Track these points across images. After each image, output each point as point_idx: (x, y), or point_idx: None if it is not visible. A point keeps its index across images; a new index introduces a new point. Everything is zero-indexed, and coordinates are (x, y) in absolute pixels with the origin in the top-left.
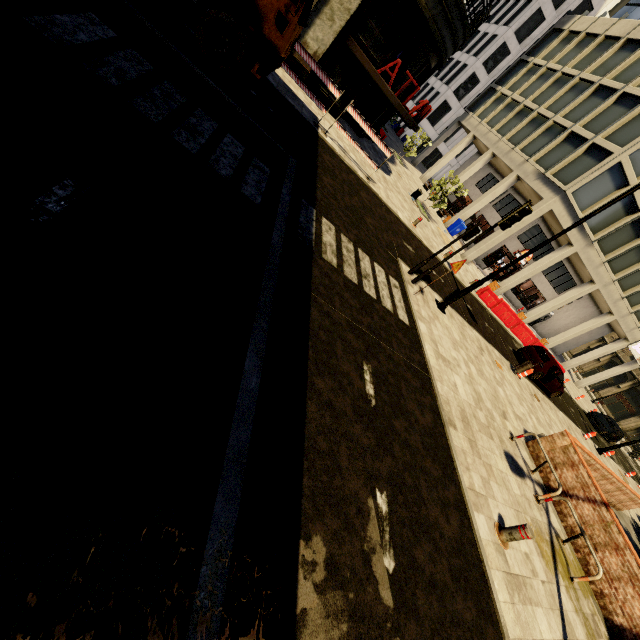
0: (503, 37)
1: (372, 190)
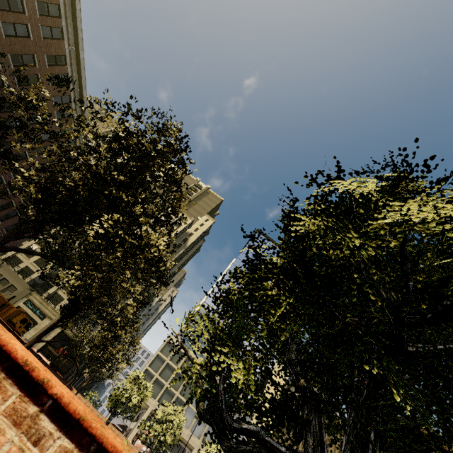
0: None
1: None
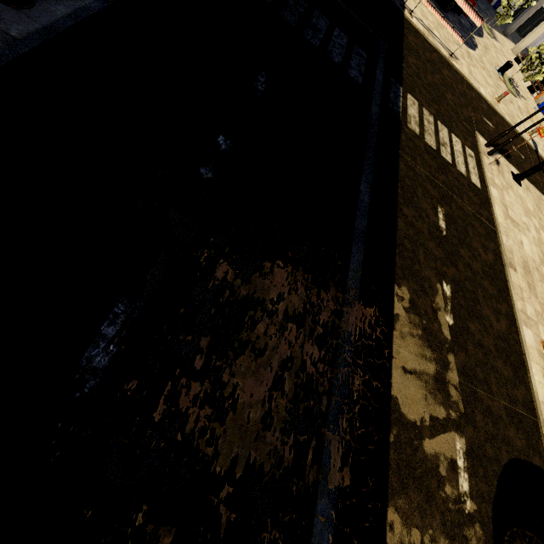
0: None
1: (454, 67)
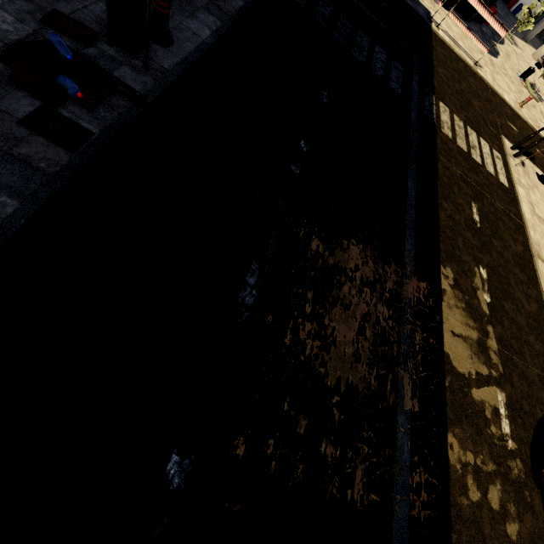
0: None
1: (479, 75)
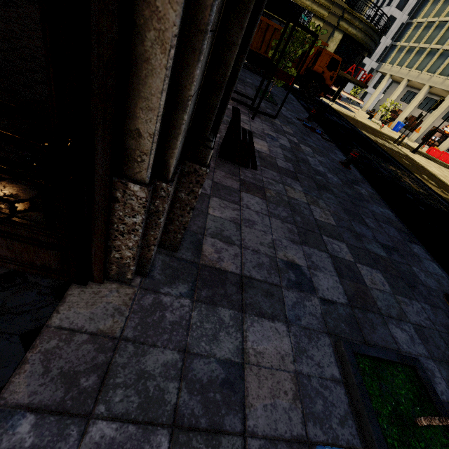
0: (388, 13)
1: (358, 120)
